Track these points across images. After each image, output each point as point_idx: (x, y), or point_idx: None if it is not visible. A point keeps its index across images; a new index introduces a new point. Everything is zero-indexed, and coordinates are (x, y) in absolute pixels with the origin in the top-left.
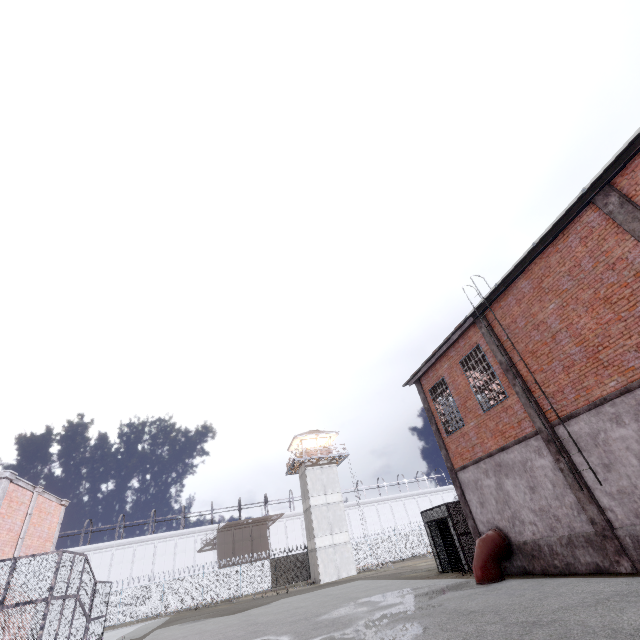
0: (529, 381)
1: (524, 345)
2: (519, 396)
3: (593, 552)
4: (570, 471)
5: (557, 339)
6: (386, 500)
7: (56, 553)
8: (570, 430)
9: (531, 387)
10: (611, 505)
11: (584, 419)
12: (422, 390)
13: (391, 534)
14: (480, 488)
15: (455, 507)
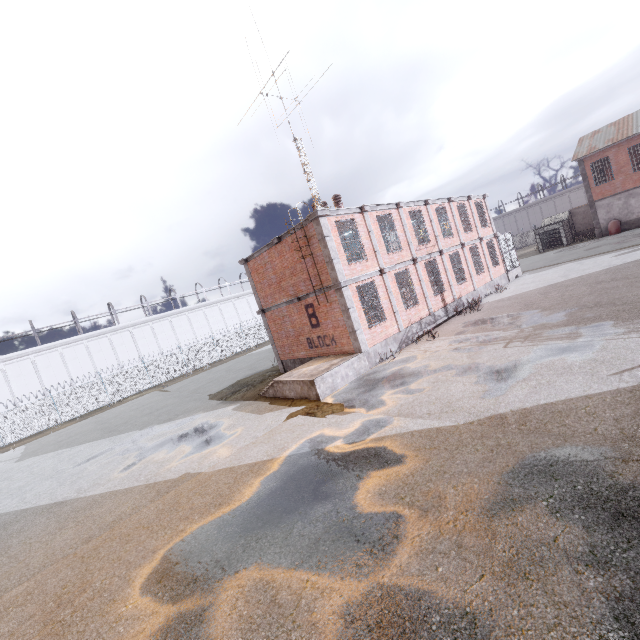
0: None
1: None
2: None
3: None
4: None
5: None
6: None
7: (509, 233)
8: None
9: None
10: None
11: None
12: (584, 164)
13: None
14: (610, 206)
15: (563, 223)
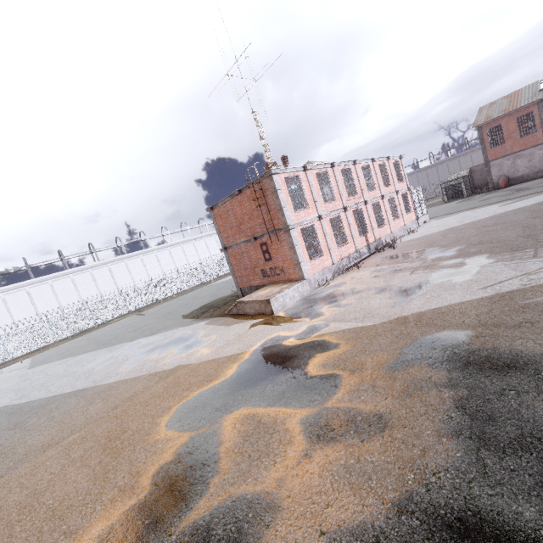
0: None
1: None
2: None
3: None
4: None
5: None
6: None
7: (420, 186)
8: None
9: None
10: None
11: None
12: (482, 130)
13: None
14: (501, 165)
15: (464, 179)
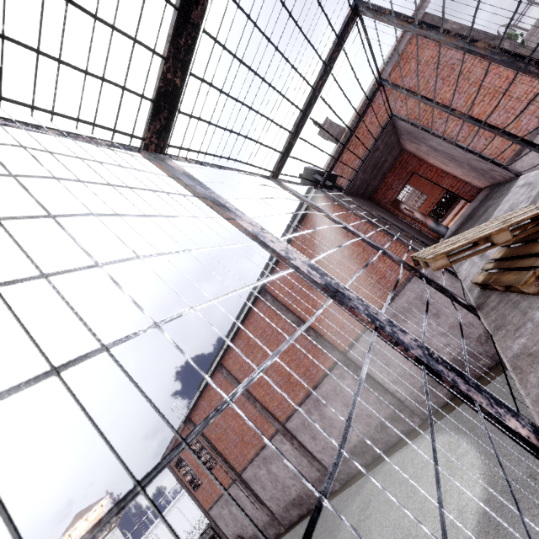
0: (223, 453)
1: (215, 435)
2: (222, 463)
3: (273, 528)
4: (252, 502)
5: (227, 432)
6: (173, 506)
7: None
8: (247, 475)
9: (225, 456)
10: (270, 504)
11: (249, 469)
12: (170, 466)
13: (186, 537)
14: (223, 516)
15: None
